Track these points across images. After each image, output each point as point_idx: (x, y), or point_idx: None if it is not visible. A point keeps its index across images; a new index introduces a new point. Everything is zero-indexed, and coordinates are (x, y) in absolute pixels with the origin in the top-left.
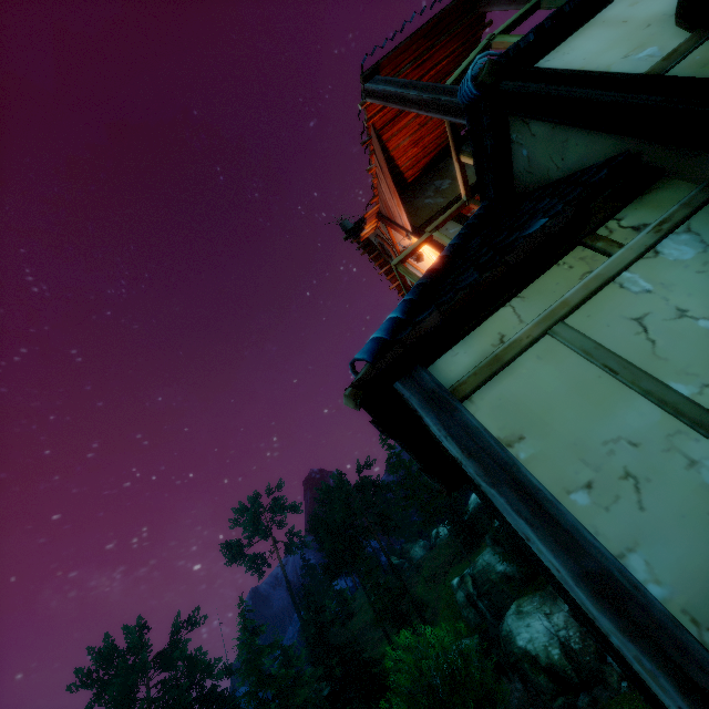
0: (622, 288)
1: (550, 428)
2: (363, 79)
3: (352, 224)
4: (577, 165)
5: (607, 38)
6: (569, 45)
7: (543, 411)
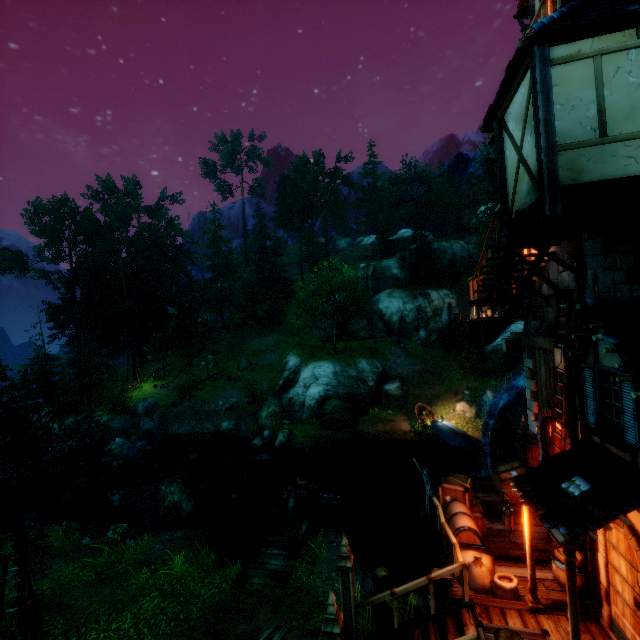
0: (627, 55)
1: (566, 87)
2: None
3: None
4: None
5: None
6: None
7: (569, 82)
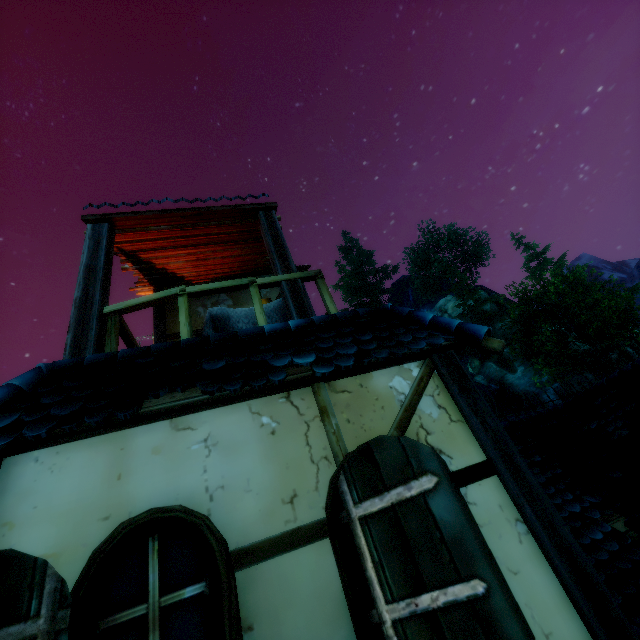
0: None
1: None
2: (85, 220)
3: None
4: None
5: (84, 490)
6: (71, 456)
7: None
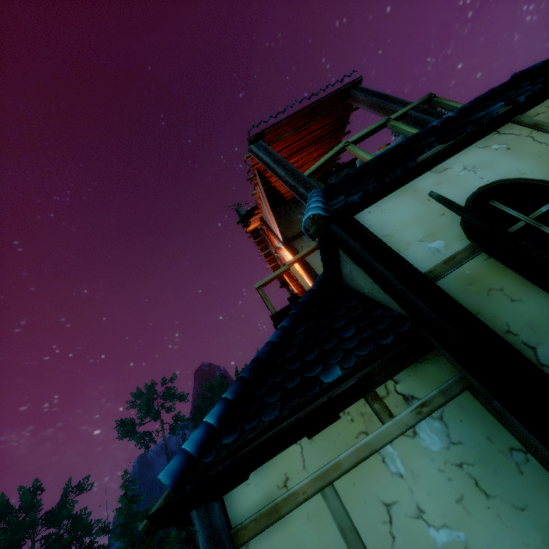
0: (383, 463)
1: None
2: (249, 142)
3: (245, 212)
4: (381, 300)
5: (414, 211)
6: (387, 204)
7: None
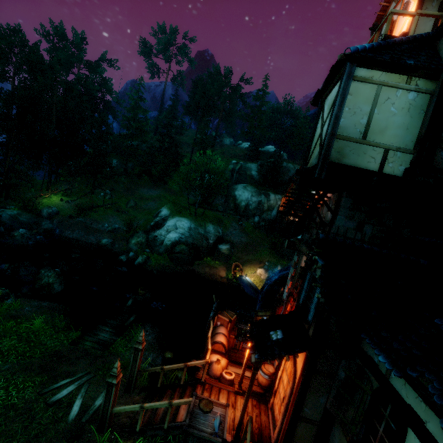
0: (396, 91)
1: (356, 98)
2: None
3: None
4: None
5: None
6: None
7: (359, 95)
